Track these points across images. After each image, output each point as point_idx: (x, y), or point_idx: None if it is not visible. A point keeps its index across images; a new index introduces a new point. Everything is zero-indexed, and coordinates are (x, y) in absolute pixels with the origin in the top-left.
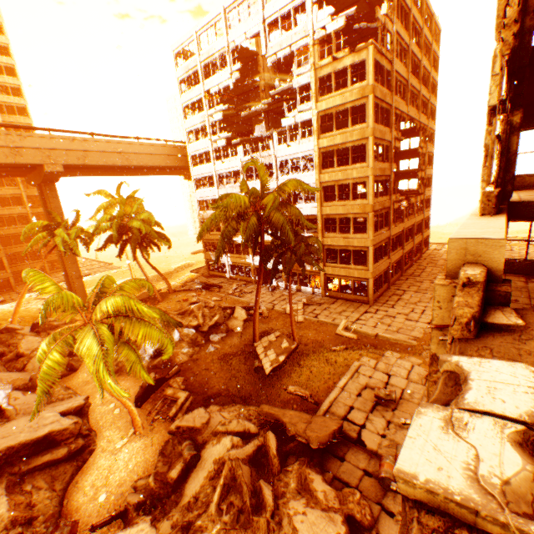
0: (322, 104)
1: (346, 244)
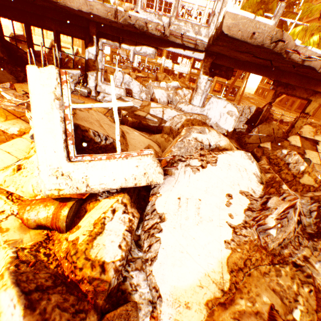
0: None
1: None
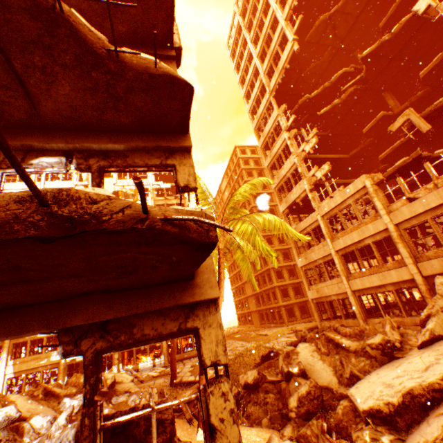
0: None
1: None
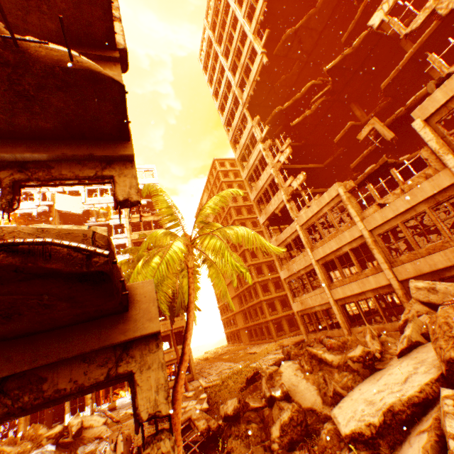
0: (136, 235)
1: (166, 328)
